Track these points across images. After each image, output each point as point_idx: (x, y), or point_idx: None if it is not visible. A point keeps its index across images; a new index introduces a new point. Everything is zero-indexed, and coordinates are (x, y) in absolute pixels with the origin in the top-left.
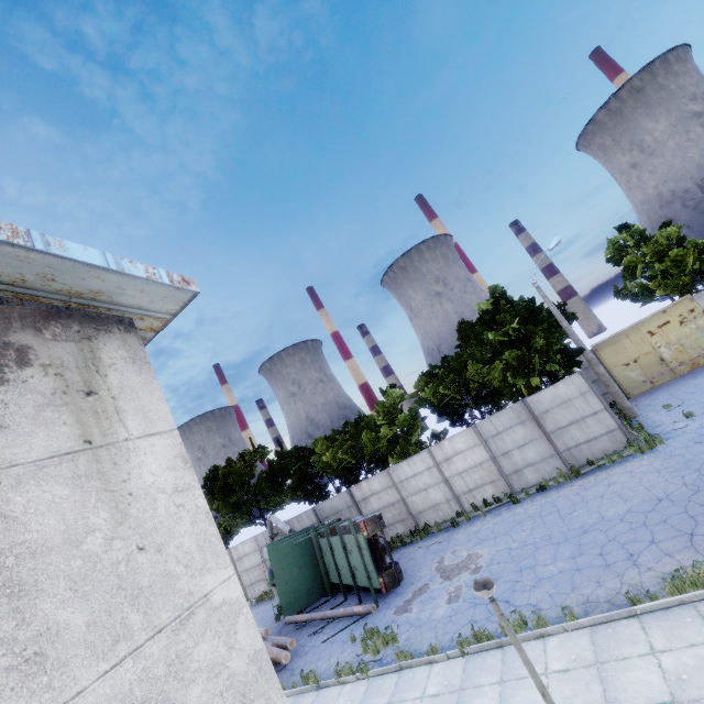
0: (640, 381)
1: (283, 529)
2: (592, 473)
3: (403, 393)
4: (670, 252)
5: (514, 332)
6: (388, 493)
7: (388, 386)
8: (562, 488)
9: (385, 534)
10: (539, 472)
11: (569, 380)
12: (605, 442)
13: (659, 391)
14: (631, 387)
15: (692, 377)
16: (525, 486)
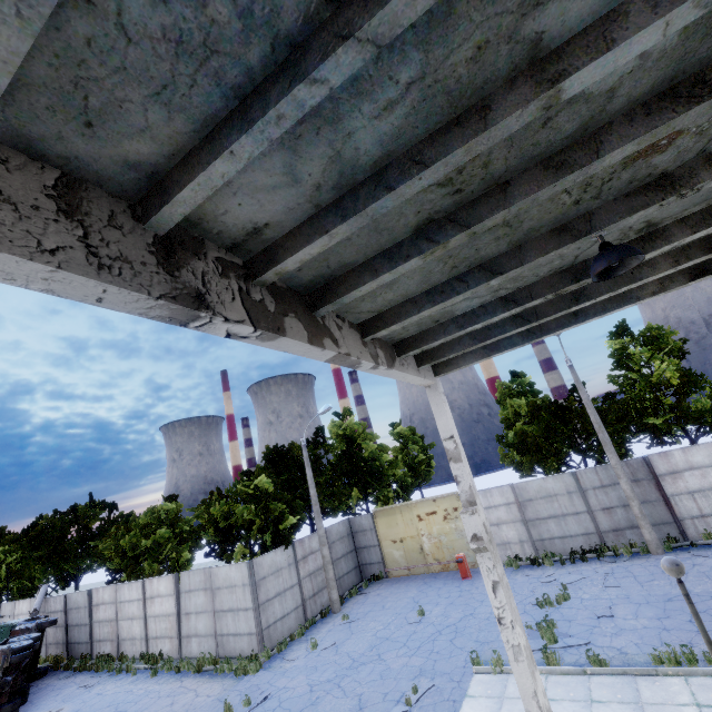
0: (401, 563)
1: (33, 607)
2: (206, 675)
3: (174, 508)
4: (517, 423)
5: (260, 487)
6: (112, 608)
7: (169, 496)
8: (177, 680)
9: (99, 647)
10: (200, 646)
11: (239, 565)
12: (245, 643)
13: (399, 583)
14: (393, 566)
15: (423, 583)
16: (188, 655)
